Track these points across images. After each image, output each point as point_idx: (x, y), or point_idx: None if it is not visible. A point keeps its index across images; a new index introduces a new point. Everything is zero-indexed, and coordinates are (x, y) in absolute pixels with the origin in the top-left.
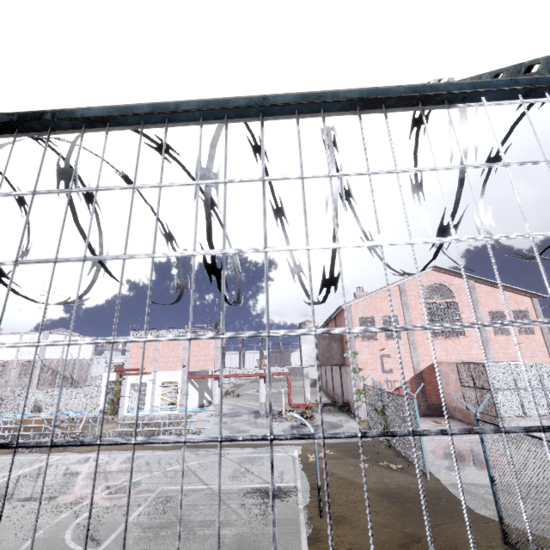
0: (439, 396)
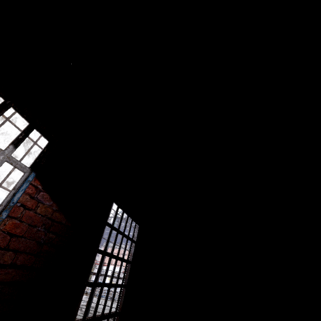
0: None
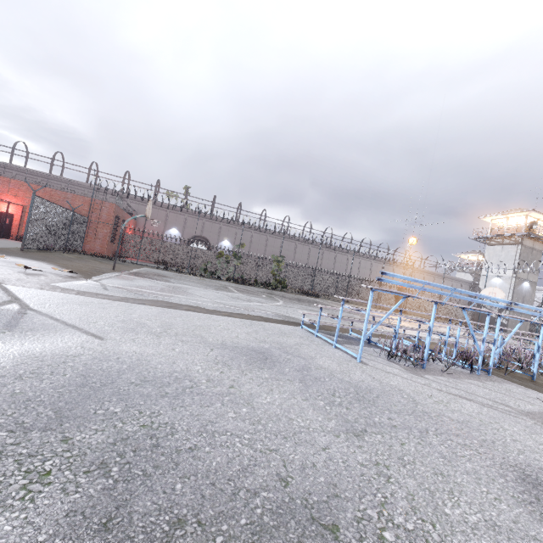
0: None
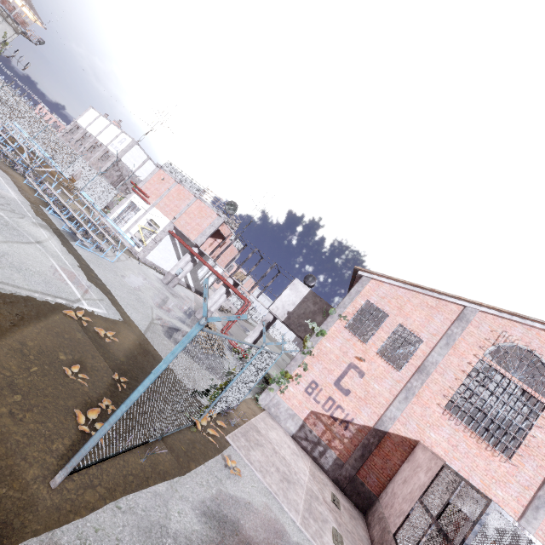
0: (381, 485)
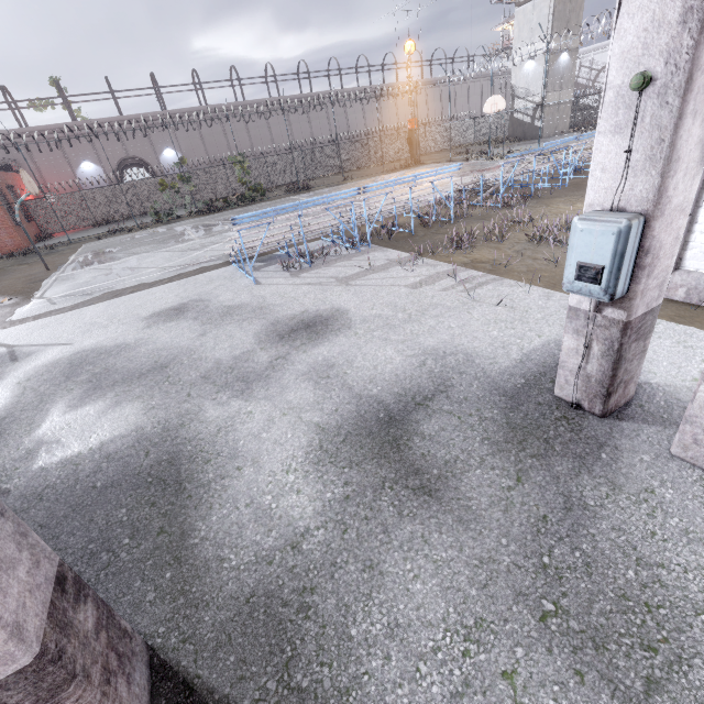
0: None
